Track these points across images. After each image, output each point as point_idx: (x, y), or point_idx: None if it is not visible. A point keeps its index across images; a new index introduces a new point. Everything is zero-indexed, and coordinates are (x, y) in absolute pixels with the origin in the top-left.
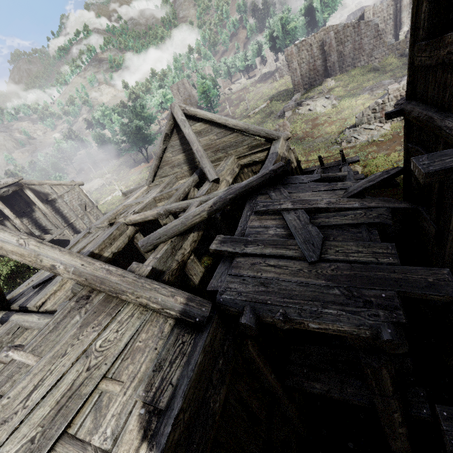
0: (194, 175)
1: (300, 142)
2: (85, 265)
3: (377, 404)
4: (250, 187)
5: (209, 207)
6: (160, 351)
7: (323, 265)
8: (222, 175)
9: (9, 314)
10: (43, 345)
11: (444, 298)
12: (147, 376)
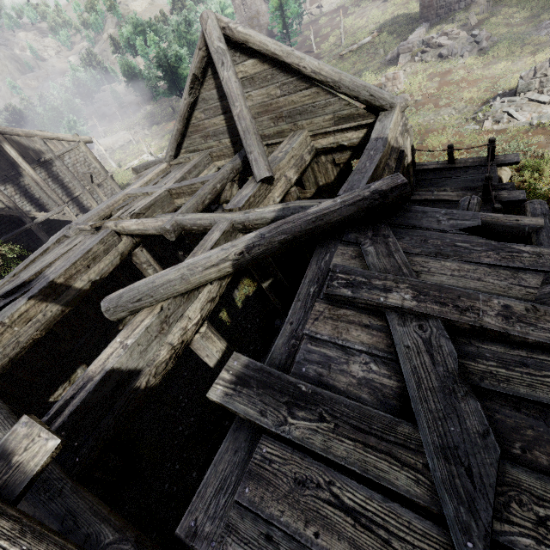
0: (235, 159)
1: (415, 111)
2: None
3: None
4: (324, 224)
5: (236, 253)
6: None
7: None
8: (280, 167)
9: None
10: None
11: None
12: None
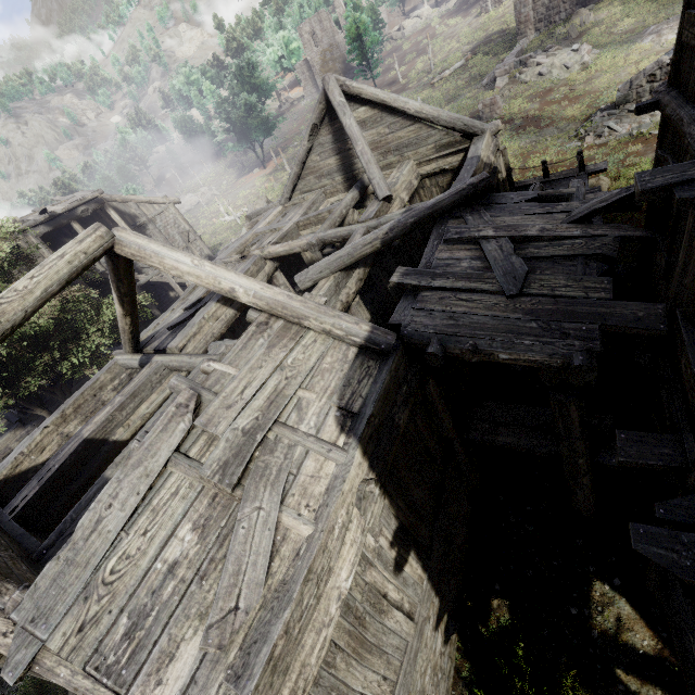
0: (353, 191)
1: (516, 135)
2: (265, 289)
3: (562, 450)
4: (439, 208)
5: (383, 233)
6: (347, 372)
7: (523, 300)
8: (395, 190)
9: (149, 355)
10: (238, 360)
11: (649, 332)
12: (339, 389)
